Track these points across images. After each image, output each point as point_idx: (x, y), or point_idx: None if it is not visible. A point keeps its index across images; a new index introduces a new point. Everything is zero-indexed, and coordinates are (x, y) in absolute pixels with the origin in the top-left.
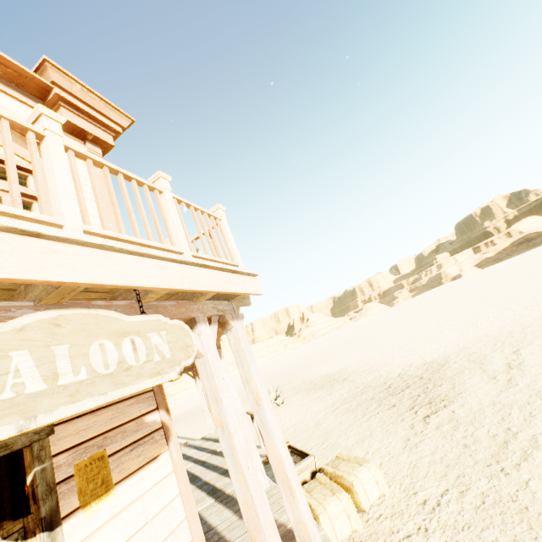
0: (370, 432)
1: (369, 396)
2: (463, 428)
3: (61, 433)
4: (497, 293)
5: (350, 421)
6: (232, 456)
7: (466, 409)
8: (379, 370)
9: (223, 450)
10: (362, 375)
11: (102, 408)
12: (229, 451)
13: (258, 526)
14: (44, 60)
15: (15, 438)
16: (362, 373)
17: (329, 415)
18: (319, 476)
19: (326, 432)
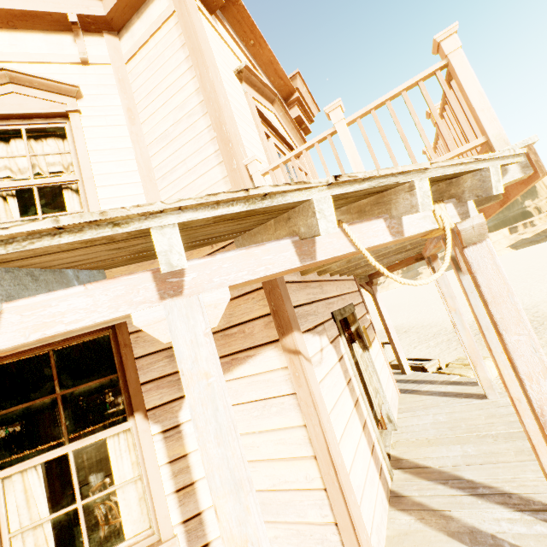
0: (463, 355)
1: (444, 339)
2: (546, 348)
3: (354, 311)
4: (543, 271)
5: (437, 351)
6: (461, 325)
7: (544, 340)
8: (441, 325)
9: (455, 322)
10: (423, 328)
11: (357, 304)
12: (460, 322)
13: (478, 355)
14: (297, 72)
15: (350, 307)
16: (422, 327)
17: (411, 350)
18: (452, 365)
19: (419, 357)
